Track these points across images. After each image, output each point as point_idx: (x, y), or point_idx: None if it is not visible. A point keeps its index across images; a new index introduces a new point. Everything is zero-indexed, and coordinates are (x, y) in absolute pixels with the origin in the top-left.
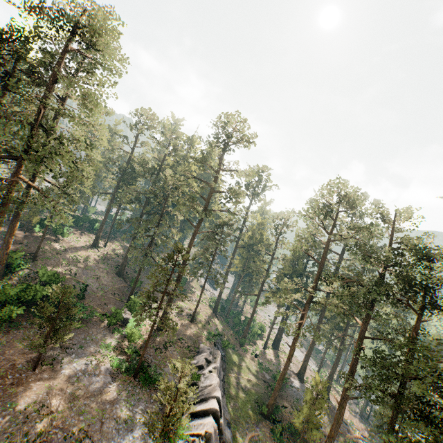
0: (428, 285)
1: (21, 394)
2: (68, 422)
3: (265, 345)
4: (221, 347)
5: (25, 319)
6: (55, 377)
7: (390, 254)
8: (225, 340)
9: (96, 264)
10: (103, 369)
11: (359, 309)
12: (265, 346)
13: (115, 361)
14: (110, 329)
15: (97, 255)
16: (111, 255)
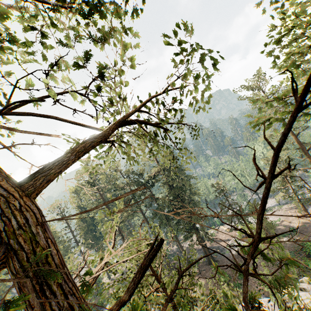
0: (147, 181)
1: None
2: None
3: (108, 276)
4: (99, 309)
5: None
6: None
7: (128, 180)
8: (98, 301)
9: None
10: None
11: (140, 206)
12: (109, 276)
13: None
14: None
15: None
16: None
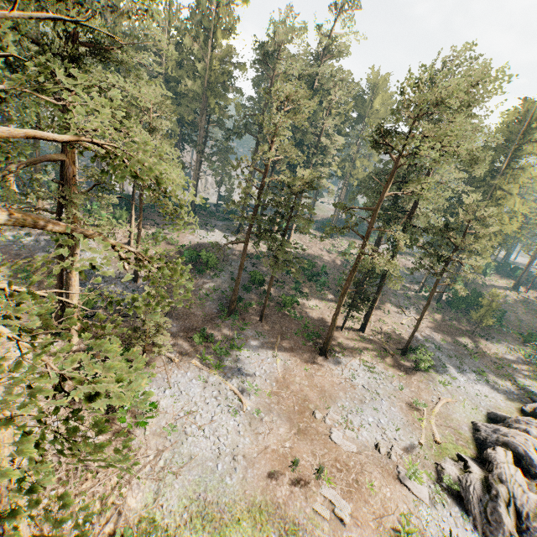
0: None
1: (467, 338)
2: (492, 358)
3: None
4: None
5: (463, 314)
6: (483, 342)
7: None
8: None
9: (514, 303)
10: (515, 355)
11: None
12: None
13: (526, 354)
14: (523, 345)
15: (515, 296)
16: (531, 300)
